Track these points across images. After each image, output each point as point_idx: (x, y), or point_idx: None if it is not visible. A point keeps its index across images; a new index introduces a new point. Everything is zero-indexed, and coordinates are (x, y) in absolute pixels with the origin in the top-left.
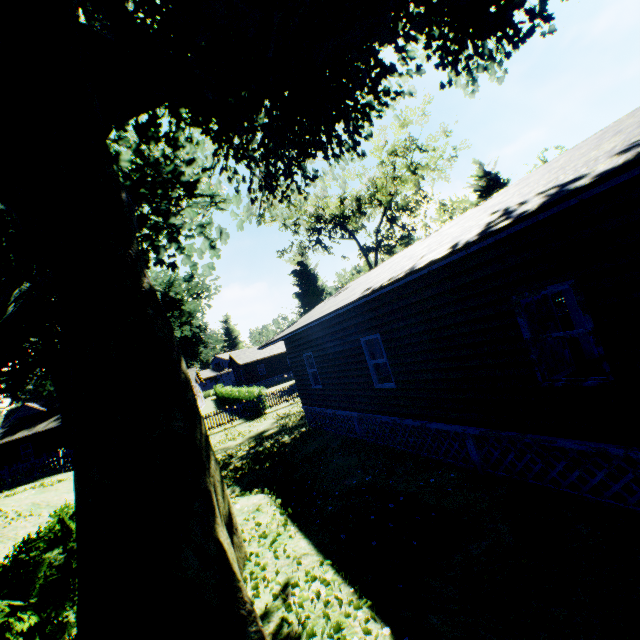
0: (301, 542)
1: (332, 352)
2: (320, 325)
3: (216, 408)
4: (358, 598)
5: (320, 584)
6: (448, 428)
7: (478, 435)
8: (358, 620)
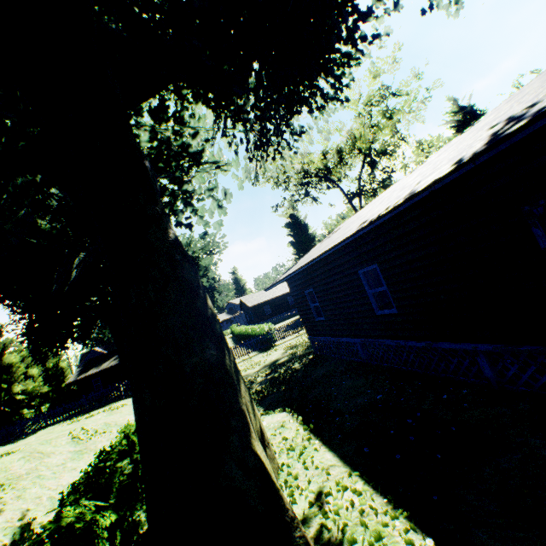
0: (326, 454)
1: (332, 286)
2: (318, 263)
3: (234, 344)
4: (392, 508)
5: (351, 494)
6: (457, 347)
7: (490, 351)
8: (397, 530)
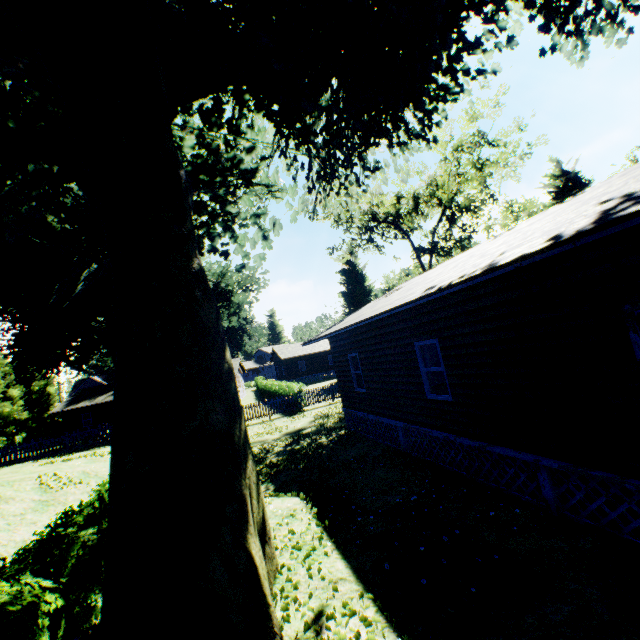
0: (338, 563)
1: (380, 355)
2: (369, 325)
3: (256, 399)
4: None
5: (359, 622)
6: (516, 455)
7: (555, 469)
8: None
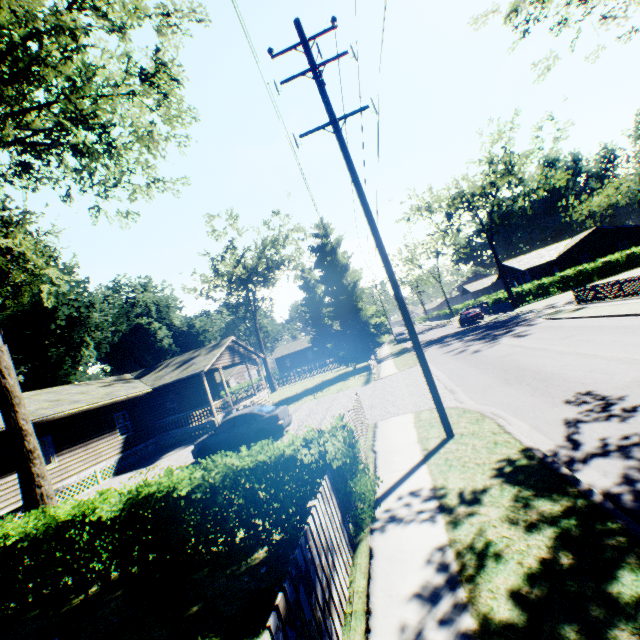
0: None
1: None
2: None
3: None
4: None
5: None
6: None
7: None
8: None
